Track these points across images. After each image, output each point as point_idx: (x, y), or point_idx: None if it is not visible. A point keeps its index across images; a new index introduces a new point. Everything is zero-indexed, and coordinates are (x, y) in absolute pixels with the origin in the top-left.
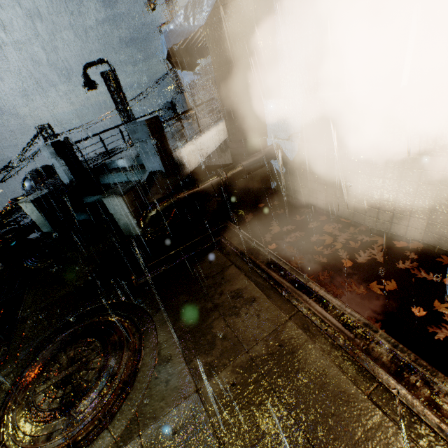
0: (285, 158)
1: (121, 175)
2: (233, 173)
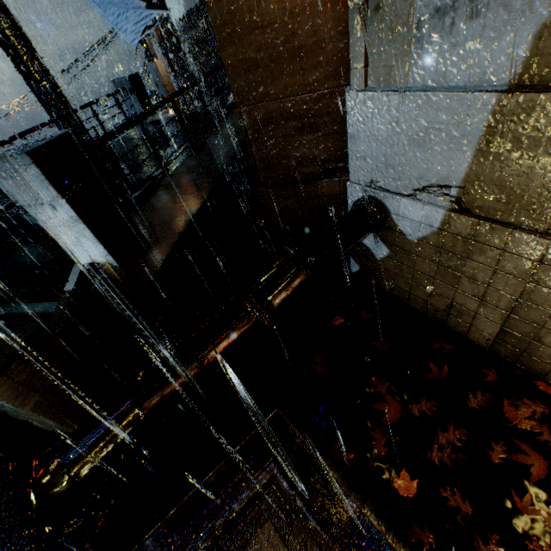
0: (393, 232)
1: (34, 250)
2: (287, 296)
